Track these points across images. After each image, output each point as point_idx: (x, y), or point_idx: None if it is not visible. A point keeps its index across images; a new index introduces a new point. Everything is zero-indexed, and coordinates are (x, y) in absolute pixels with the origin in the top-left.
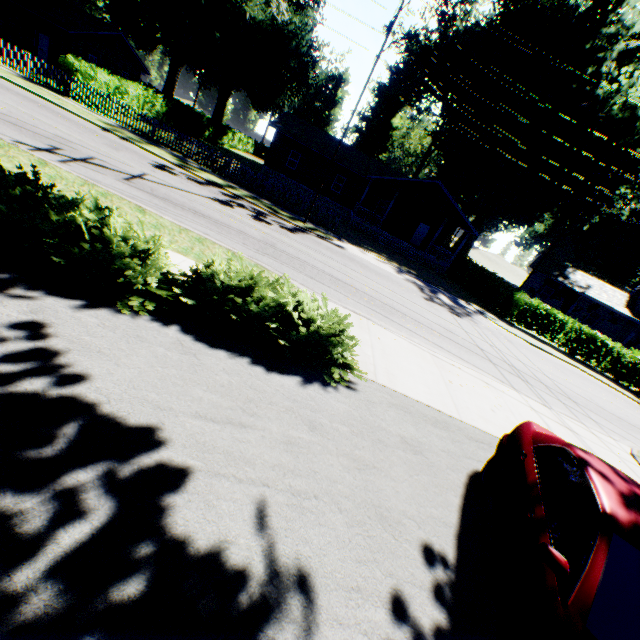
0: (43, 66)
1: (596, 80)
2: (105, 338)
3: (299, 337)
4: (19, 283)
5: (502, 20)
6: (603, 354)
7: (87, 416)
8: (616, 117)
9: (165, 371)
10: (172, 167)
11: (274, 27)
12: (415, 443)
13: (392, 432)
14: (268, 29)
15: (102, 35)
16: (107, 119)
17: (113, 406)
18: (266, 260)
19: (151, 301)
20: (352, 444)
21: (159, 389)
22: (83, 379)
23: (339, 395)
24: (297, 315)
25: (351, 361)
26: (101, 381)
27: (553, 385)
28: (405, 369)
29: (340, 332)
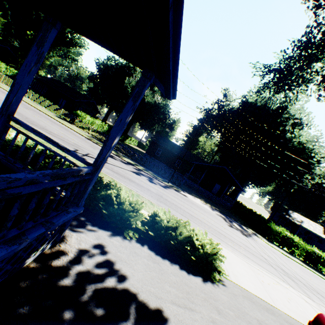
0: (66, 113)
1: (284, 131)
2: (124, 253)
3: (199, 254)
4: (88, 222)
5: (243, 108)
6: (322, 262)
7: (134, 301)
8: (296, 146)
9: (151, 273)
10: (114, 155)
11: (155, 104)
12: (264, 324)
13: (251, 316)
14: (153, 104)
15: (87, 101)
16: (87, 133)
17: (141, 295)
18: (162, 205)
19: (136, 232)
20: (238, 324)
21: (153, 285)
22: (125, 278)
23: (220, 289)
24: (198, 242)
25: (221, 268)
26: (132, 279)
27: (306, 283)
28: (240, 272)
29: (216, 252)
